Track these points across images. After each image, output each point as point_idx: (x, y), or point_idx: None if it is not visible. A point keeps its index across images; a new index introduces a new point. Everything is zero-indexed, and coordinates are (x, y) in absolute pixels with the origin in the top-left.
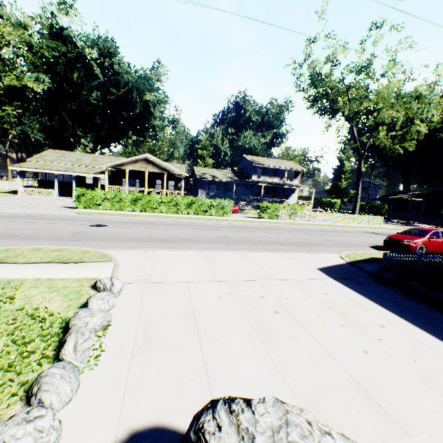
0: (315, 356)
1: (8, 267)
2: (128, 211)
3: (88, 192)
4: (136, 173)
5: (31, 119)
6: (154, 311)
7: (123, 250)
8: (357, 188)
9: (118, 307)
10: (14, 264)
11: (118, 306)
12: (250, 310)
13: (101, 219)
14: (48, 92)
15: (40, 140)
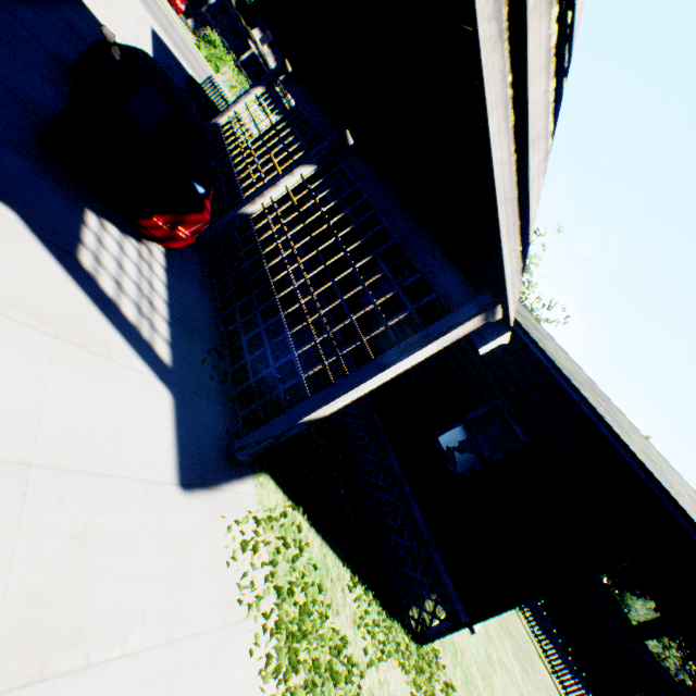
0: None
1: None
2: None
3: None
4: None
5: None
6: None
7: None
8: None
9: None
10: None
11: None
12: None
13: None
14: None
15: None
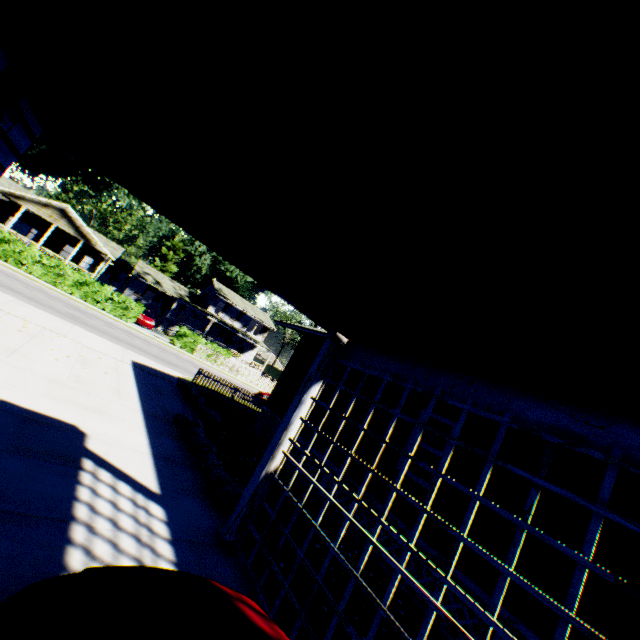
0: (7, 340)
1: None
2: None
3: None
4: (40, 221)
5: None
6: None
7: None
8: None
9: None
10: None
11: None
12: None
13: None
14: None
15: None
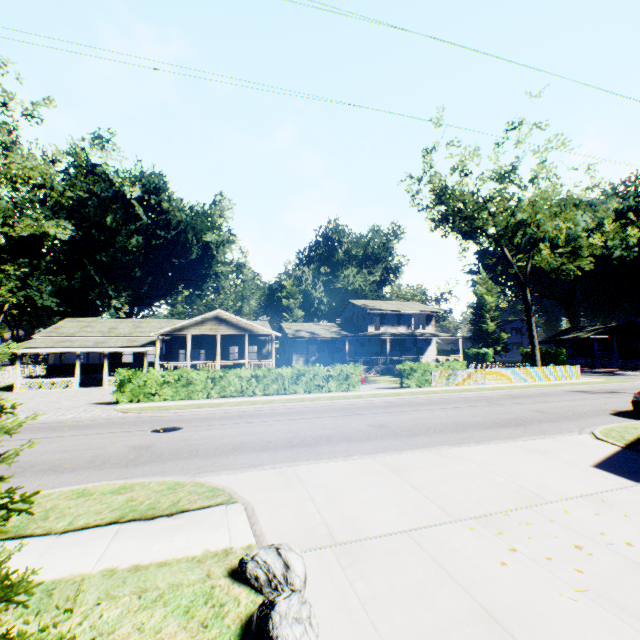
0: None
1: (36, 547)
2: (200, 399)
3: (137, 374)
4: (201, 339)
5: (41, 279)
6: (410, 630)
7: (238, 474)
8: (530, 328)
9: (324, 632)
10: (46, 536)
11: (320, 628)
12: (598, 591)
13: (165, 418)
14: (68, 242)
15: (51, 307)
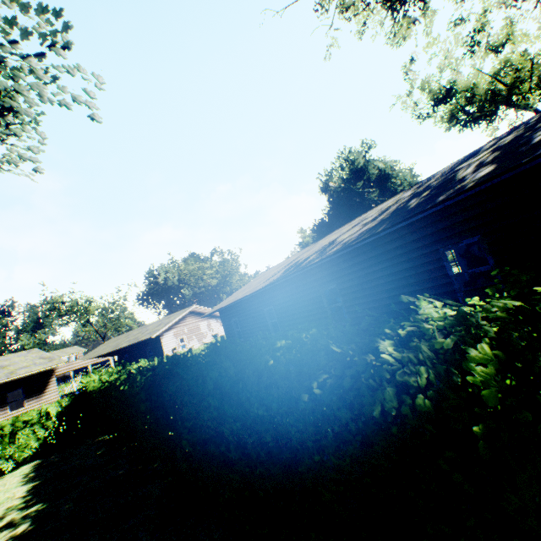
0: None
1: None
2: None
3: None
4: None
5: None
6: None
7: None
8: None
9: None
10: None
11: None
12: None
13: None
14: None
15: None
